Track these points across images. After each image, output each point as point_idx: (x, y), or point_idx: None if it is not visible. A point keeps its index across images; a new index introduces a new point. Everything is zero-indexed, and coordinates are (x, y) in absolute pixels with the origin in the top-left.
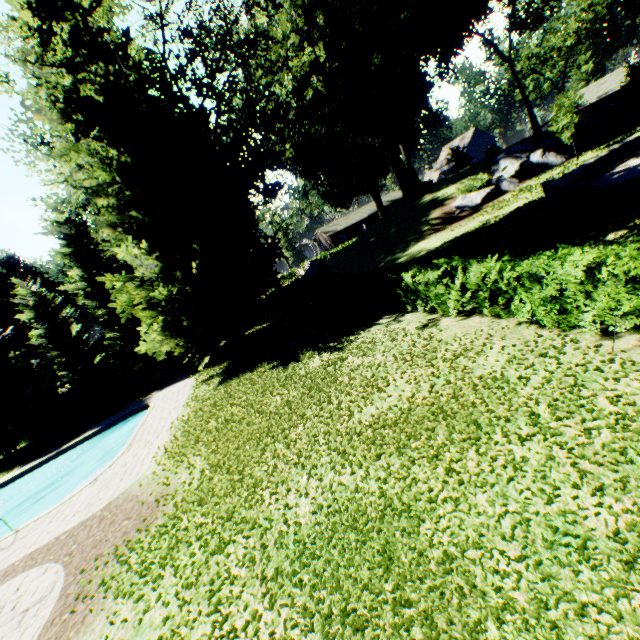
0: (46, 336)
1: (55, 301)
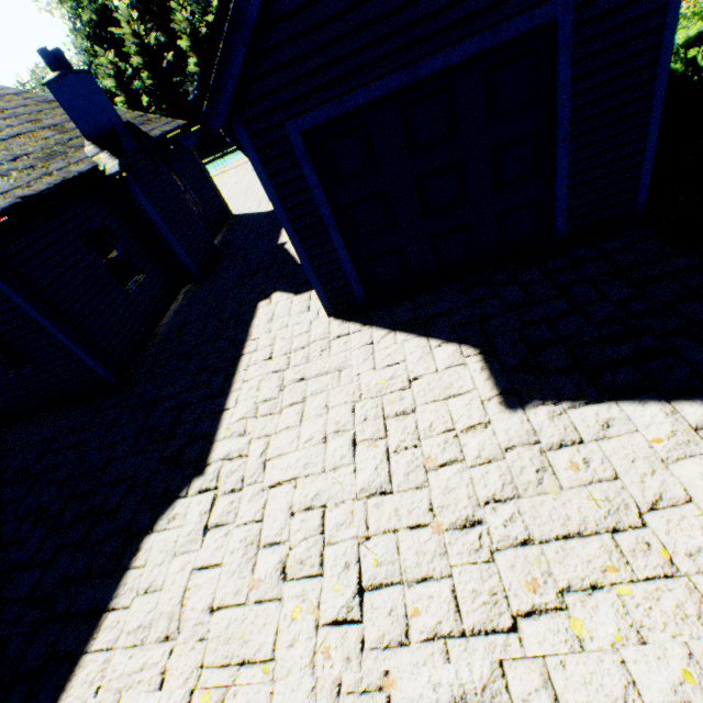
0: (199, 67)
1: (201, 33)
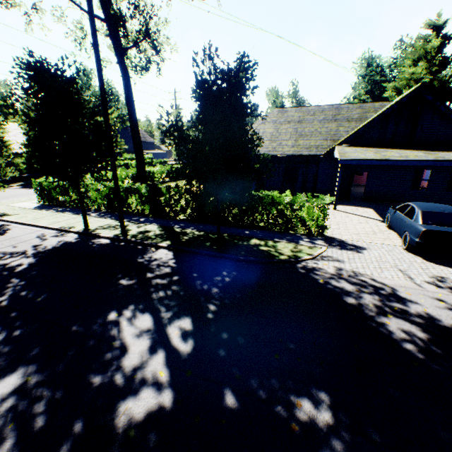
0: None
1: None
